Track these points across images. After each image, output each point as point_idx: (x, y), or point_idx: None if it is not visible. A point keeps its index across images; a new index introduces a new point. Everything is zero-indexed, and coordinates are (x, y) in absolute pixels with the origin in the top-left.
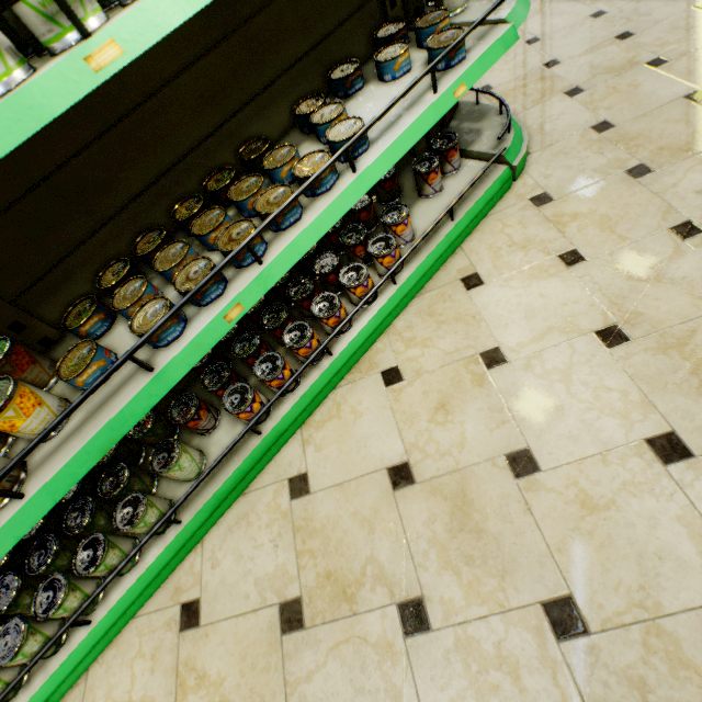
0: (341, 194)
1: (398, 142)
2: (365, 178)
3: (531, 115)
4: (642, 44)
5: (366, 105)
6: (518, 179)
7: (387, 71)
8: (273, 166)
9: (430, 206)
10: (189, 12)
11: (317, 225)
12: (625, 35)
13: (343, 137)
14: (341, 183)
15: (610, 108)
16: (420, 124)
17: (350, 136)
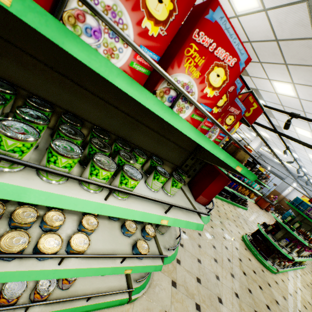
0: (39, 270)
1: (88, 269)
2: (58, 272)
3: (158, 275)
4: (200, 291)
5: (107, 231)
6: (129, 303)
7: (124, 229)
8: (48, 219)
9: (92, 278)
10: (40, 202)
11: (9, 274)
12: (199, 280)
13: (75, 245)
14: (49, 263)
15: (176, 309)
16: (103, 270)
17: (76, 249)
